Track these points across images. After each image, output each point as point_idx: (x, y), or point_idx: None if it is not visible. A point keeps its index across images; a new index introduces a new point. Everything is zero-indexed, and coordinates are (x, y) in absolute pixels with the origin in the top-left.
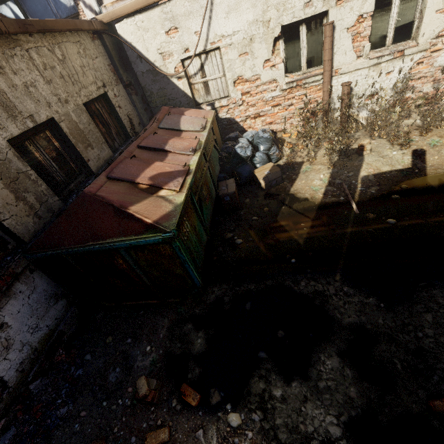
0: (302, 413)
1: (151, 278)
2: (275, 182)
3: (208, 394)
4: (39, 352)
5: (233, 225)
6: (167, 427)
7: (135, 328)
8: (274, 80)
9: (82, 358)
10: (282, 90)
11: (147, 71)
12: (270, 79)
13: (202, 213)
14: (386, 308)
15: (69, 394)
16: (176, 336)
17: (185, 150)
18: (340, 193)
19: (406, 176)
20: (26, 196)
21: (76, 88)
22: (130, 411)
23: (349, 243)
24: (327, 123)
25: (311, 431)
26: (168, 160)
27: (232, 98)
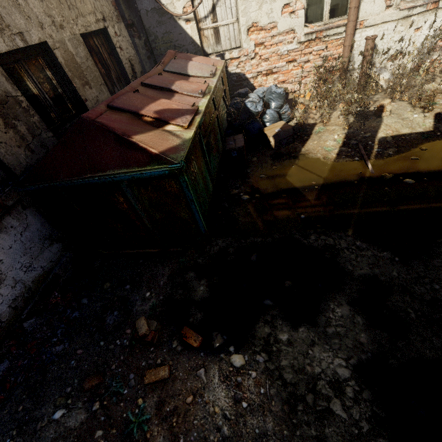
0: (309, 355)
1: (153, 222)
2: (286, 141)
3: (210, 337)
4: (33, 292)
5: (239, 182)
6: (167, 365)
7: (134, 276)
8: (292, 29)
9: (78, 302)
10: (299, 43)
11: (152, 9)
12: (287, 28)
13: (210, 160)
14: (400, 262)
15: (64, 334)
16: (177, 283)
17: (193, 92)
18: (355, 153)
19: (427, 139)
20: (16, 124)
21: (73, 14)
22: (129, 350)
23: (363, 201)
24: (344, 84)
25: (318, 372)
26: (174, 100)
27: (244, 50)
